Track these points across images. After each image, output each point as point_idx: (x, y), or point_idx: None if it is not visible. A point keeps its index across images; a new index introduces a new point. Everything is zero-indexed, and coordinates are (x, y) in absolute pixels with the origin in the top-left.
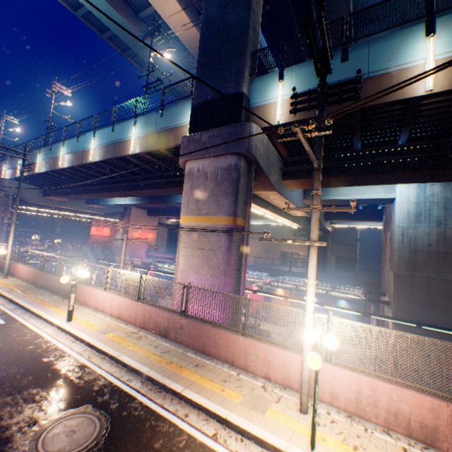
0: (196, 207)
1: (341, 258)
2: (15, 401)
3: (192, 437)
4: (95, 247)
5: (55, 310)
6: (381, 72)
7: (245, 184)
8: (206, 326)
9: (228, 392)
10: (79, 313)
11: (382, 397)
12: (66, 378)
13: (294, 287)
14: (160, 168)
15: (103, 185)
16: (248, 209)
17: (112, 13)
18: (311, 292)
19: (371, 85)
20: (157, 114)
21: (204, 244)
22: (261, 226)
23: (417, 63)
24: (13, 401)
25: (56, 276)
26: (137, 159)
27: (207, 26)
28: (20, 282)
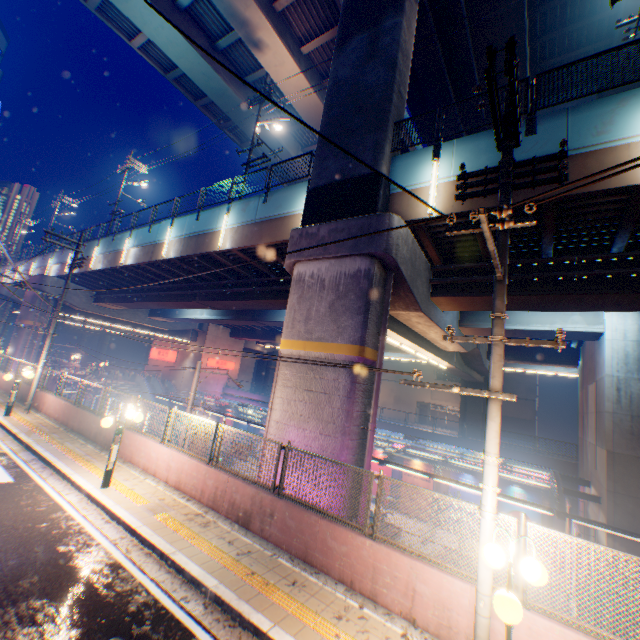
0: (305, 328)
1: (510, 418)
2: (4, 619)
3: None
4: (154, 376)
5: (87, 467)
6: (587, 149)
7: (379, 299)
8: (311, 516)
9: (345, 639)
10: (120, 476)
11: None
12: (87, 584)
13: (443, 459)
14: (256, 271)
15: (175, 291)
16: (382, 335)
17: (212, 75)
18: (492, 475)
19: (572, 166)
20: (258, 199)
21: (313, 384)
22: (390, 362)
23: None
24: (2, 619)
25: (96, 415)
26: (225, 257)
27: (336, 89)
28: (44, 420)
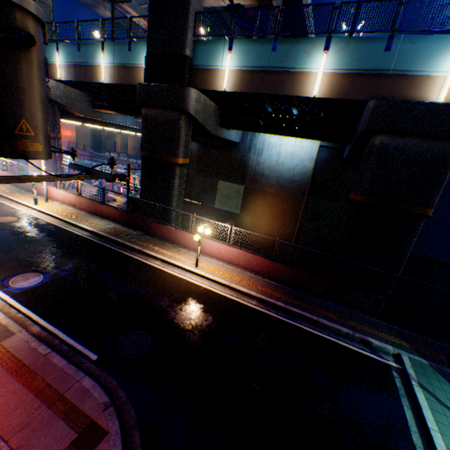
0: None
1: None
2: None
3: (3, 203)
4: None
5: None
6: (92, 64)
7: (52, 114)
8: None
9: (26, 198)
10: None
11: (68, 197)
12: None
13: (138, 177)
14: None
15: None
16: (57, 128)
17: None
18: (44, 165)
19: (89, 70)
20: None
21: None
22: None
23: (101, 65)
24: None
25: None
26: None
27: None
28: None
